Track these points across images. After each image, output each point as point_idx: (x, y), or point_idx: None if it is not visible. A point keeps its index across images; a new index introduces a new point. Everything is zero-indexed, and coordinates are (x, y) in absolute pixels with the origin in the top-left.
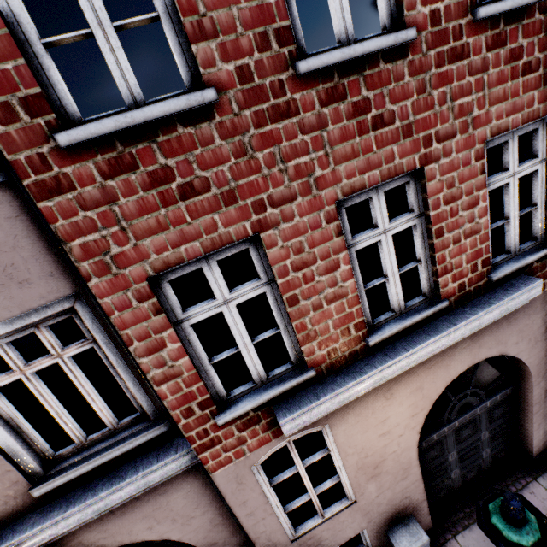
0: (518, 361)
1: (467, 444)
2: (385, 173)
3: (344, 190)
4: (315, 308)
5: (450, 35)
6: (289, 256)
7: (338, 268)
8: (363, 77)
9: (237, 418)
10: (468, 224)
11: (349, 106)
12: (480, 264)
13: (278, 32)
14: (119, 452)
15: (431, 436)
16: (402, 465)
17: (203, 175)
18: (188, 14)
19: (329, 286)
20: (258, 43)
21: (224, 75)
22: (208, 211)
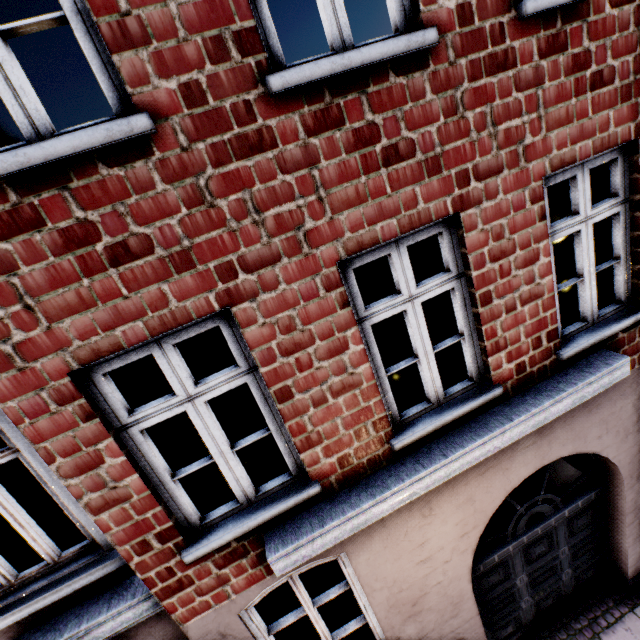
0: (604, 457)
1: (540, 564)
2: (405, 223)
3: (347, 246)
4: (317, 402)
5: (488, 37)
6: (274, 336)
7: (345, 350)
8: (367, 95)
9: (214, 551)
10: (526, 286)
11: (349, 134)
12: (545, 337)
13: (238, 35)
14: (57, 596)
15: (490, 557)
16: (450, 599)
17: (142, 232)
18: (103, 12)
19: (334, 374)
20: (211, 51)
21: (163, 96)
22: (152, 280)
